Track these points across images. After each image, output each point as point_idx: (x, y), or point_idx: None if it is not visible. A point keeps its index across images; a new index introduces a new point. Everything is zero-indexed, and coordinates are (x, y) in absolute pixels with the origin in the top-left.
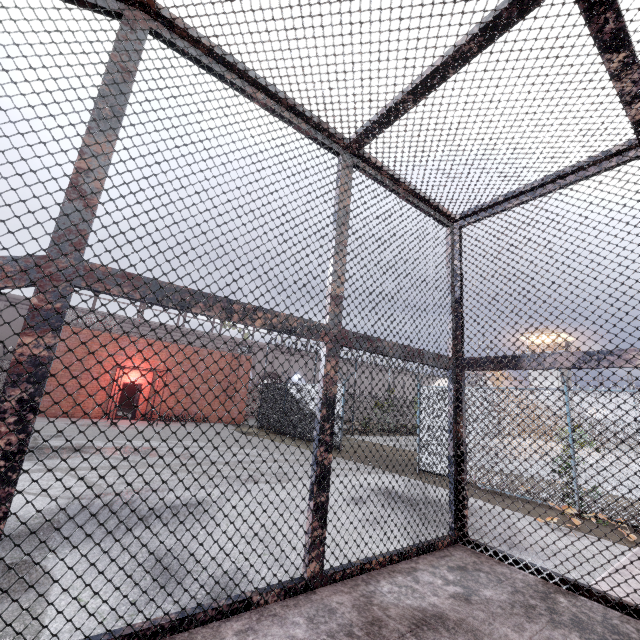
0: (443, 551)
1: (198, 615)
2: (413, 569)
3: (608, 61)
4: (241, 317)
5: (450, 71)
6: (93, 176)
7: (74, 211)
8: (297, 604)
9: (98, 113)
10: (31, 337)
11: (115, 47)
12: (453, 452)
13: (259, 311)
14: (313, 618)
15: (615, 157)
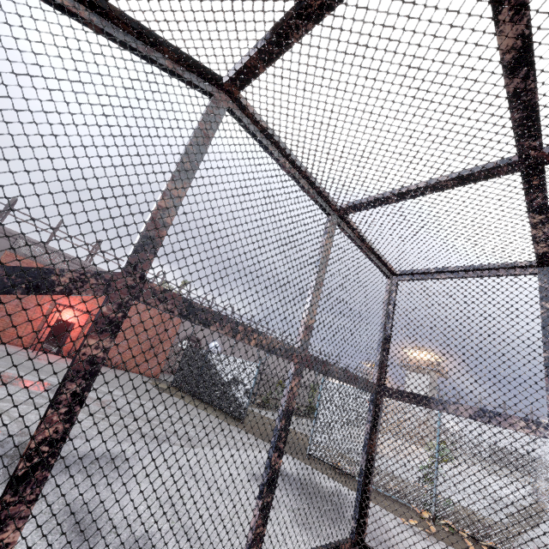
0: None
1: None
2: None
3: (531, 217)
4: (242, 337)
5: (428, 191)
6: (167, 213)
7: (148, 239)
8: None
9: (181, 165)
10: (94, 339)
11: (203, 118)
12: (365, 464)
13: (255, 333)
14: None
15: (519, 268)
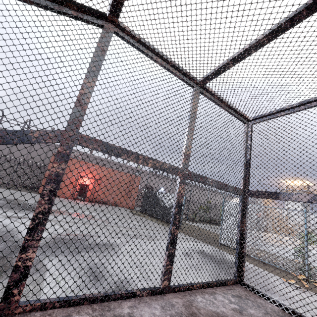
0: (230, 286)
1: (112, 295)
2: (214, 292)
3: None
4: (142, 162)
5: (252, 51)
6: (86, 96)
7: (77, 111)
8: (156, 299)
9: (90, 69)
10: (56, 164)
11: (99, 40)
12: (239, 237)
13: (150, 159)
14: (164, 307)
15: None
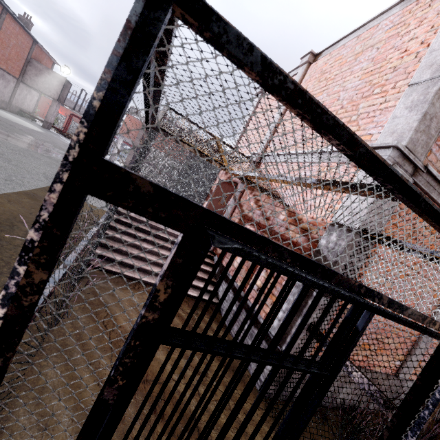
0: None
1: None
2: None
3: None
4: None
5: None
6: None
7: None
8: None
9: None
10: None
11: None
12: None
13: None
14: None
15: None
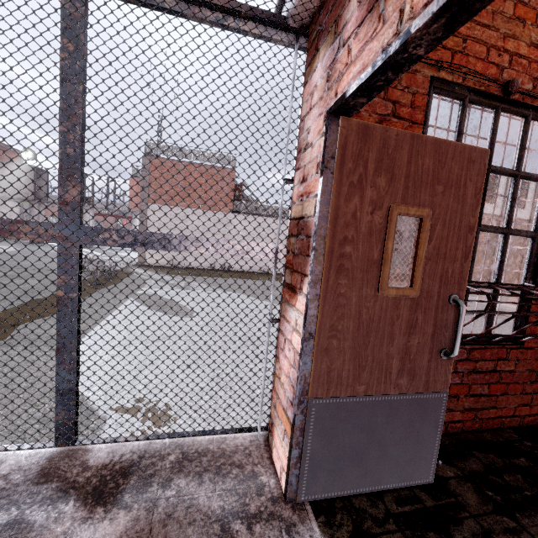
0: None
1: None
2: None
3: None
4: None
5: None
6: None
7: None
8: None
9: None
10: None
11: None
12: None
13: None
14: None
15: None
